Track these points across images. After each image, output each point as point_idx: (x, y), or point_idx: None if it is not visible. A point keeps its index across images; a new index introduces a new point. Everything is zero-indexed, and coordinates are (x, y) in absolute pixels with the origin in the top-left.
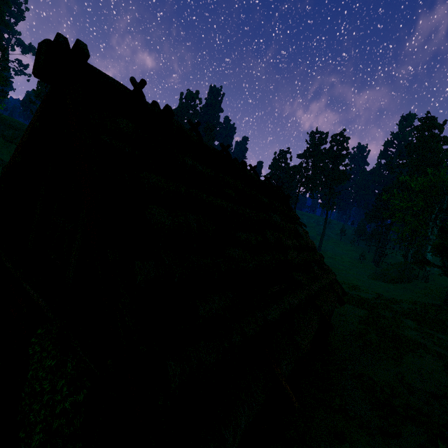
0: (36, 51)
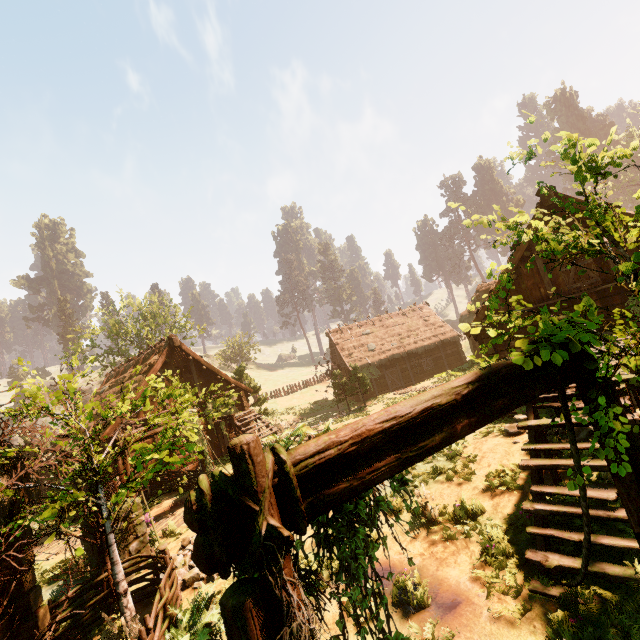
0: (542, 197)
